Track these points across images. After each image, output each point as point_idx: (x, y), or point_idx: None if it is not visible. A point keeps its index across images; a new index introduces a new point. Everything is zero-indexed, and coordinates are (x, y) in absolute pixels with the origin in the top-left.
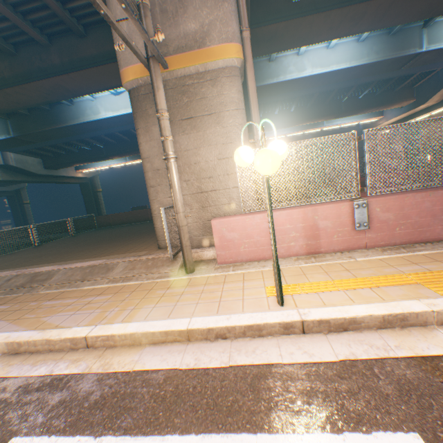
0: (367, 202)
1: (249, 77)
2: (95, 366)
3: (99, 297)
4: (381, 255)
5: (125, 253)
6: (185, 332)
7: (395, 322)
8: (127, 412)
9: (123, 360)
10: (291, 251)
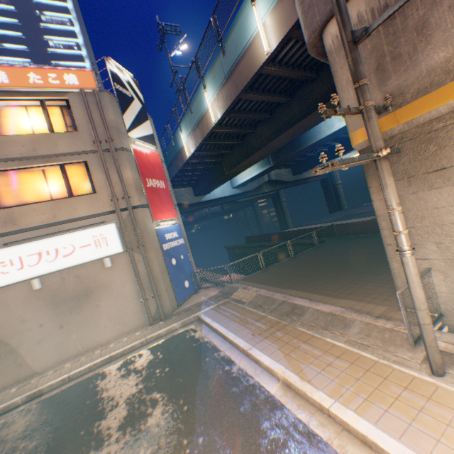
0: None
1: None
2: (334, 441)
3: (336, 361)
4: None
5: (361, 301)
6: None
7: None
8: None
9: (354, 453)
10: None
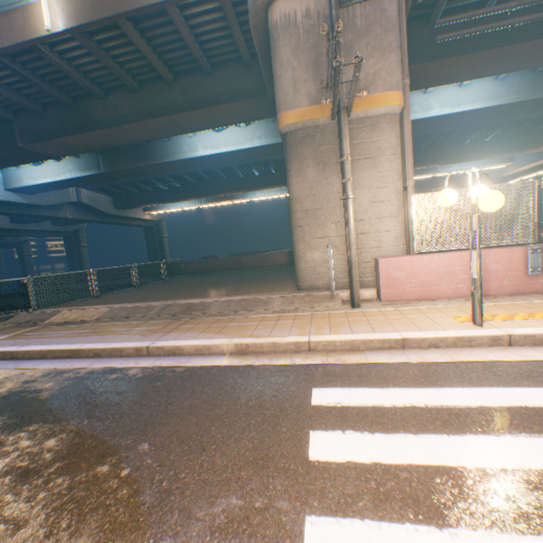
0: (540, 248)
1: (405, 123)
2: (330, 360)
3: (281, 321)
4: None
5: (263, 293)
6: (400, 341)
7: None
8: (391, 379)
9: (352, 357)
10: (458, 293)
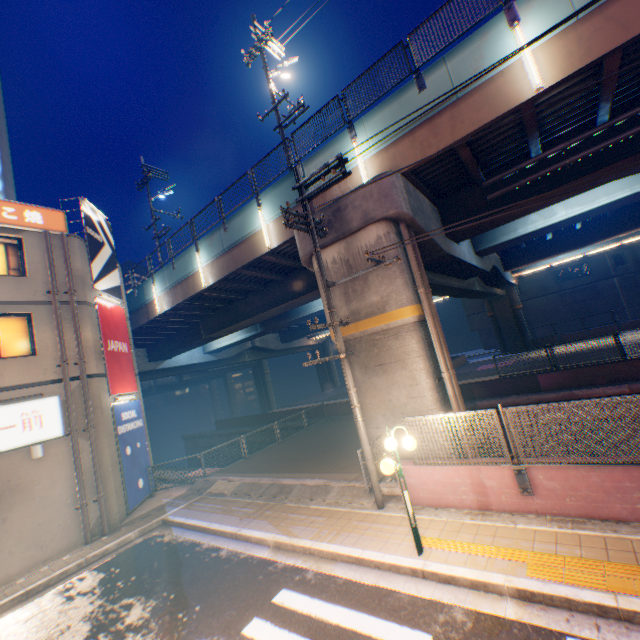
0: (527, 467)
1: (428, 323)
2: (313, 566)
3: (318, 518)
4: (542, 526)
5: (341, 472)
6: (358, 558)
7: (480, 586)
8: (324, 591)
9: (326, 566)
10: (464, 503)
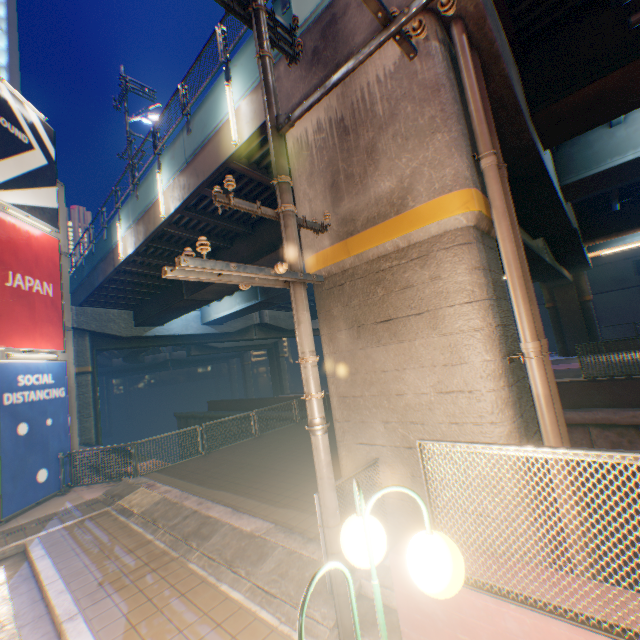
0: None
1: (498, 234)
2: None
3: (211, 635)
4: None
5: (305, 512)
6: None
7: None
8: None
9: None
10: None
